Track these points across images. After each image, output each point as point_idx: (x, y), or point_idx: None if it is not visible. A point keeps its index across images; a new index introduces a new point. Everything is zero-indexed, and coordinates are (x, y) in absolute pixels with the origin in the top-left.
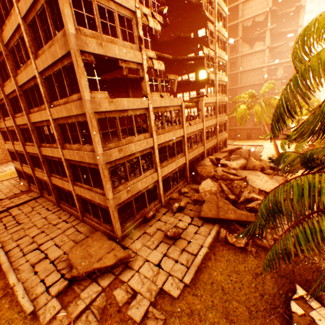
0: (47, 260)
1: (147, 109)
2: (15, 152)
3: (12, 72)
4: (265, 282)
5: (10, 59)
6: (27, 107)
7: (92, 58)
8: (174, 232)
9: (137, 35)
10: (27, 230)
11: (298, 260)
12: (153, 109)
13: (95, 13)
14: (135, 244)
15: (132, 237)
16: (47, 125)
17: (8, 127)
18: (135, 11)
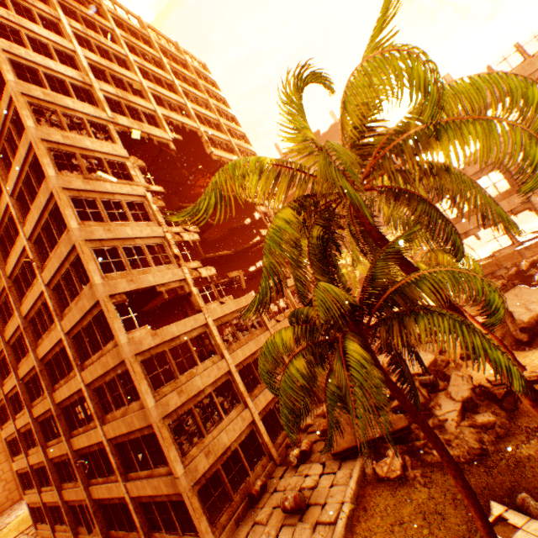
0: None
1: (206, 325)
2: (30, 469)
3: (32, 344)
4: (447, 520)
5: (30, 330)
6: (50, 383)
7: (124, 296)
8: (295, 496)
9: (173, 254)
10: None
11: (491, 462)
12: (214, 322)
13: (122, 255)
14: None
15: None
16: (79, 398)
17: (21, 429)
18: (164, 236)
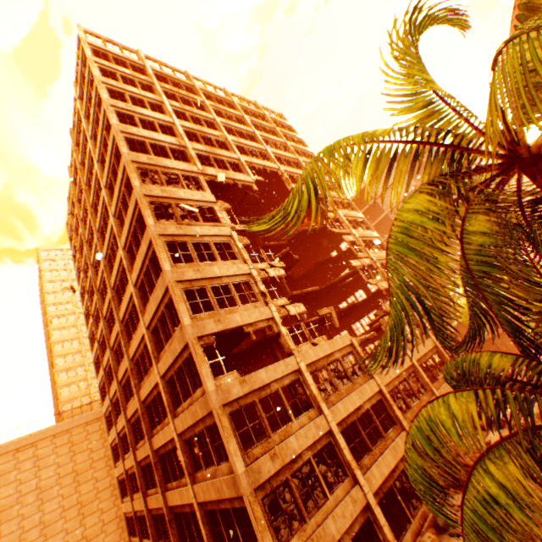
0: None
1: (298, 370)
2: (134, 515)
3: (136, 386)
4: None
5: (135, 372)
6: (149, 427)
7: (212, 338)
8: None
9: (259, 291)
10: None
11: None
12: (307, 368)
13: (209, 294)
14: None
15: None
16: (172, 447)
17: (128, 469)
18: (250, 272)
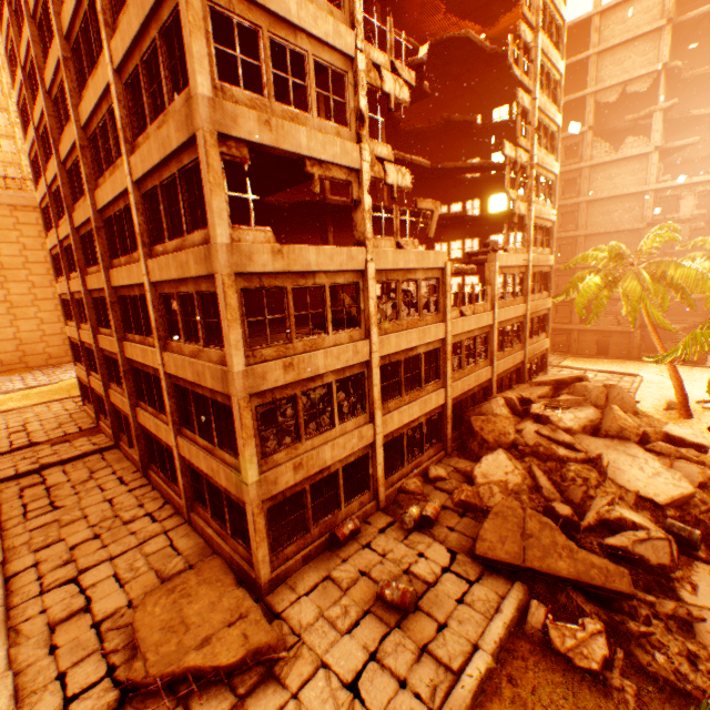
0: (87, 617)
1: (362, 273)
2: (81, 345)
3: (90, 181)
4: None
5: (89, 156)
6: (108, 254)
7: (245, 151)
8: (404, 592)
9: (355, 108)
10: (65, 526)
11: None
12: (375, 275)
13: (263, 56)
14: (301, 608)
15: (295, 587)
16: (140, 295)
17: (75, 293)
18: (353, 57)
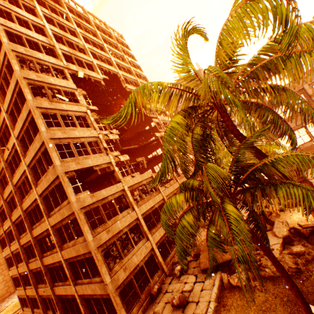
0: None
1: (123, 190)
2: (19, 275)
3: (19, 201)
4: None
5: (18, 193)
6: (30, 225)
7: (74, 173)
8: (179, 296)
9: (103, 147)
10: None
11: (304, 277)
12: (128, 188)
13: (72, 148)
14: None
15: None
16: (47, 234)
17: (13, 251)
18: (98, 136)
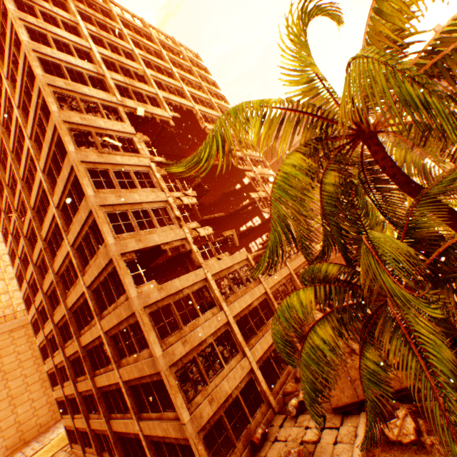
0: None
1: (206, 279)
2: (65, 399)
3: (63, 296)
4: None
5: (61, 284)
6: (77, 329)
7: (134, 254)
8: (298, 451)
9: (175, 216)
10: None
11: None
12: (213, 277)
13: (131, 218)
14: None
15: None
16: (99, 343)
17: (57, 364)
18: (167, 200)
